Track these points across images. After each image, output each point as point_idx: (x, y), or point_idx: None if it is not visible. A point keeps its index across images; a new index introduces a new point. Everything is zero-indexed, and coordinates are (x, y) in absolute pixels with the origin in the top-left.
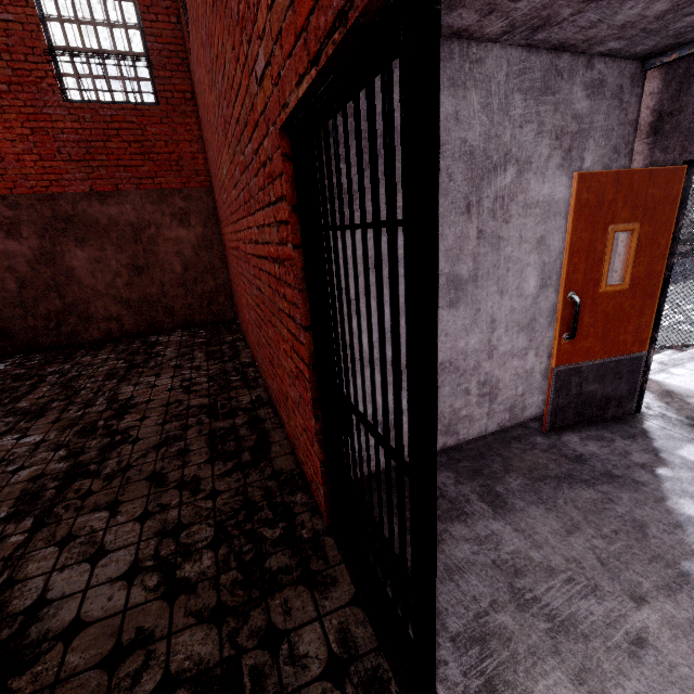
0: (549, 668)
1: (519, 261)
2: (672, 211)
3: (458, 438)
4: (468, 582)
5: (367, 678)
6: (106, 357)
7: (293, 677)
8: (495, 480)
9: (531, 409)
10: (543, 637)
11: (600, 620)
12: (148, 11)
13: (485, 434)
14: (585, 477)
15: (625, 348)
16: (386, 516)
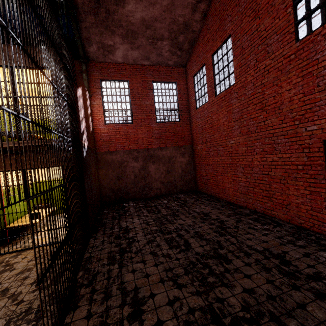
0: None
1: None
2: None
3: None
4: None
5: None
6: (167, 201)
7: None
8: None
9: None
10: None
11: None
12: (180, 98)
13: None
14: None
15: None
16: None
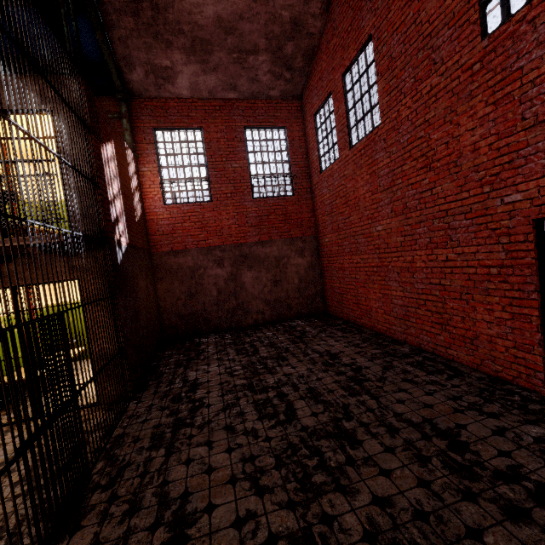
0: None
1: None
2: None
3: None
4: None
5: None
6: (272, 333)
7: None
8: None
9: None
10: None
11: None
12: (293, 154)
13: None
14: None
15: None
16: None
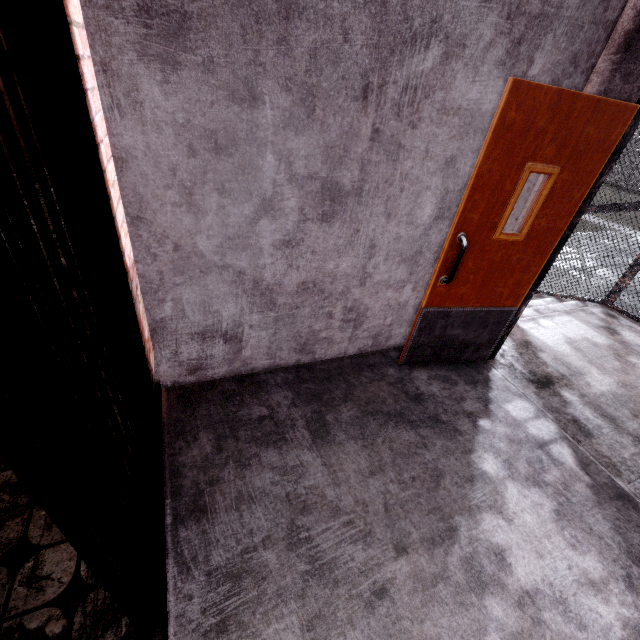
0: (287, 612)
1: (419, 182)
2: (601, 162)
3: (313, 357)
4: (253, 514)
5: (102, 607)
6: None
7: (22, 600)
8: (329, 408)
9: (397, 339)
10: (297, 579)
11: (357, 567)
12: None
13: (343, 356)
14: (413, 418)
15: (499, 301)
16: (204, 431)
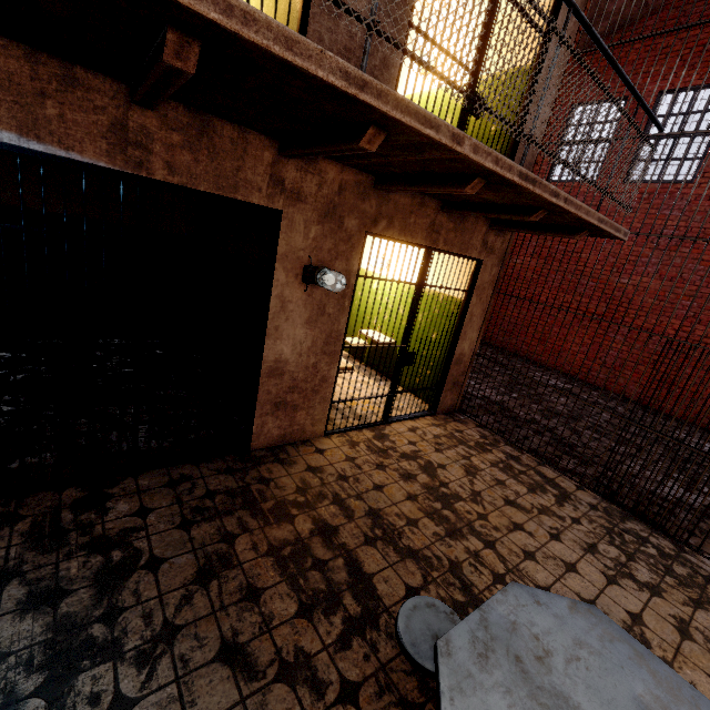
0: None
1: None
2: None
3: None
4: None
5: None
6: None
7: None
8: None
9: None
10: None
11: None
12: None
13: None
14: None
15: None
16: None
